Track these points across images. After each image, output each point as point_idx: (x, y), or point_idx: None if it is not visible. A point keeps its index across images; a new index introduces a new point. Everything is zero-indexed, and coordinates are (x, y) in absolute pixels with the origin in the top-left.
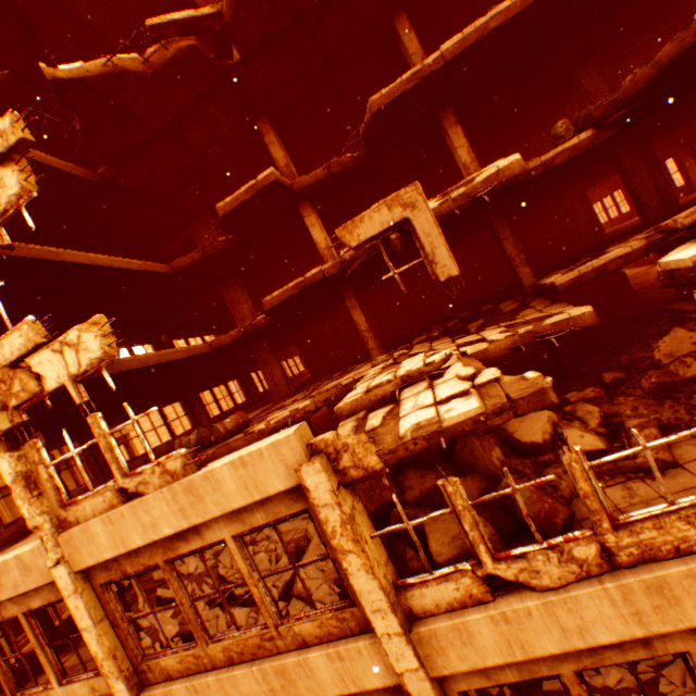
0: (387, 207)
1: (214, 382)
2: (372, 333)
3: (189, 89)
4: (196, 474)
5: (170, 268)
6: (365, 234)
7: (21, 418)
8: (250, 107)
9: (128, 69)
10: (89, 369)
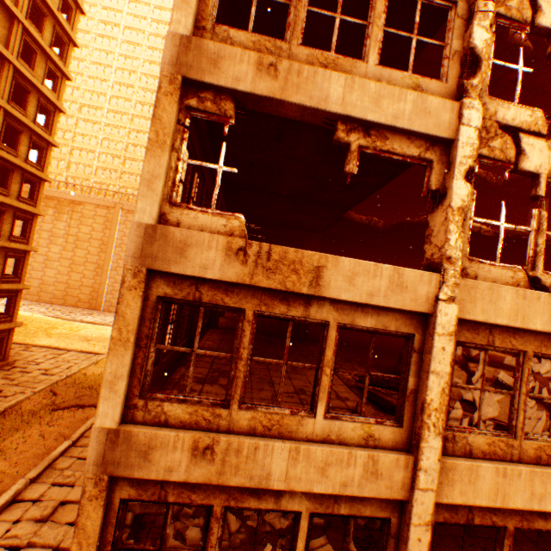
0: None
1: None
2: None
3: None
4: None
5: None
6: None
7: (475, 166)
8: None
9: None
10: None
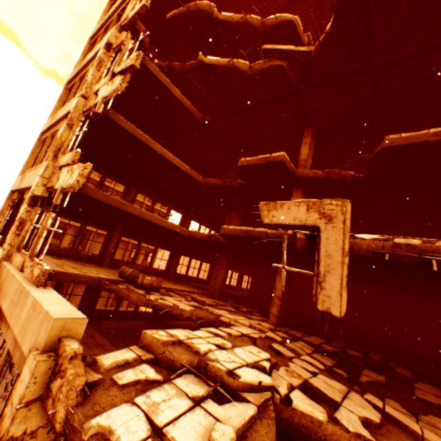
0: (307, 206)
1: (196, 256)
2: (280, 302)
3: (269, 91)
4: (28, 287)
5: (204, 180)
6: (279, 218)
7: (45, 194)
8: (305, 117)
9: (239, 67)
10: (67, 188)
